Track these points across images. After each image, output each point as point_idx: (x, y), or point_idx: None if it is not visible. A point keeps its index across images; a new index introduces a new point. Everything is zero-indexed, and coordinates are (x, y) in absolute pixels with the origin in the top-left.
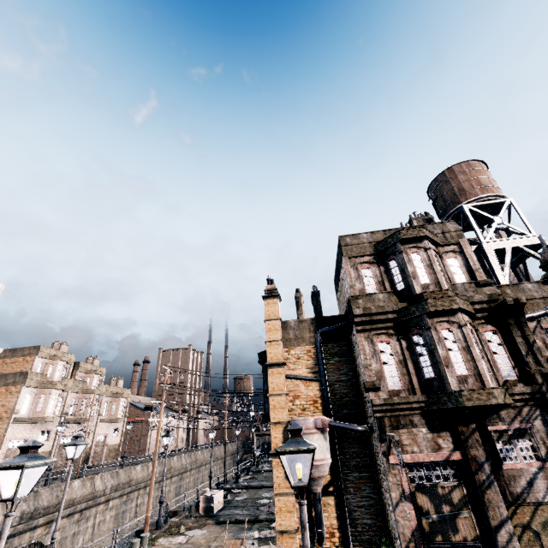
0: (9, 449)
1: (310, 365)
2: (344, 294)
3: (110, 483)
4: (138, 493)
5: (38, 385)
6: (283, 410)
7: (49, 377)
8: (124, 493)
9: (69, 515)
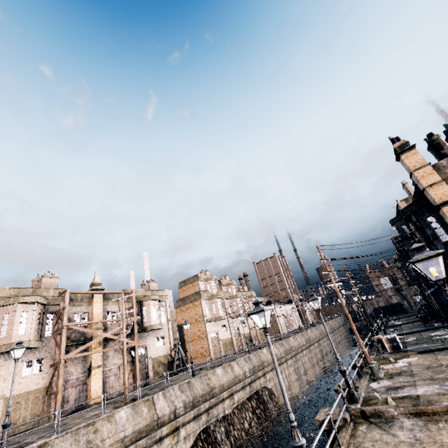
0: (211, 338)
1: None
2: None
3: (281, 350)
4: (299, 355)
5: (207, 298)
6: None
7: (210, 292)
8: (292, 356)
9: (271, 370)
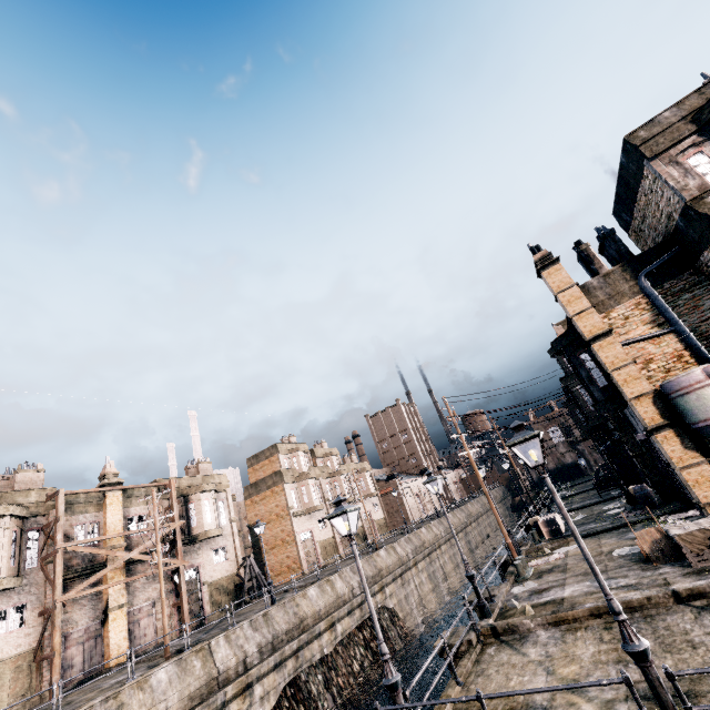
0: (303, 542)
1: (648, 319)
2: (659, 213)
3: (408, 548)
4: (436, 554)
5: (294, 480)
6: (640, 380)
7: (298, 470)
8: (425, 555)
9: (393, 580)
